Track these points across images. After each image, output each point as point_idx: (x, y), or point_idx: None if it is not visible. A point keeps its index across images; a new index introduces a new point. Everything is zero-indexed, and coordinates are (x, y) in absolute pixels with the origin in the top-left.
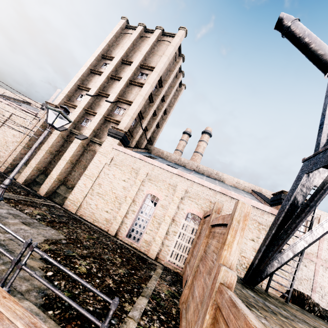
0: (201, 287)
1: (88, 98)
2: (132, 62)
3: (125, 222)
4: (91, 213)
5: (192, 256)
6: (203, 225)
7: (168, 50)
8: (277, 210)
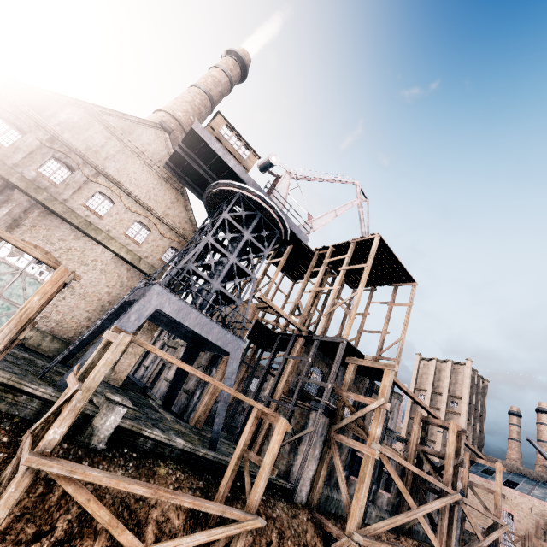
0: None
1: None
2: (441, 393)
3: None
4: (469, 525)
5: None
6: None
7: (465, 381)
8: None
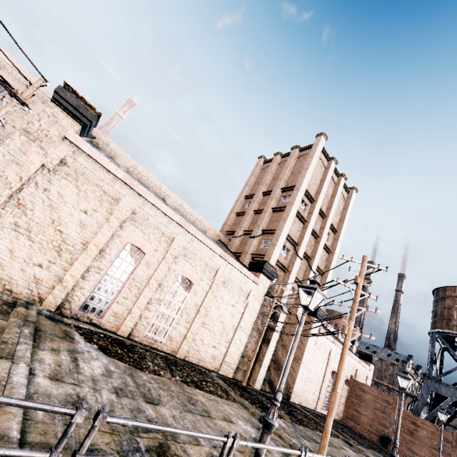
0: (427, 452)
1: (299, 262)
2: (324, 215)
3: (322, 398)
4: (305, 399)
5: (362, 414)
6: (363, 393)
7: (347, 215)
8: (371, 368)
